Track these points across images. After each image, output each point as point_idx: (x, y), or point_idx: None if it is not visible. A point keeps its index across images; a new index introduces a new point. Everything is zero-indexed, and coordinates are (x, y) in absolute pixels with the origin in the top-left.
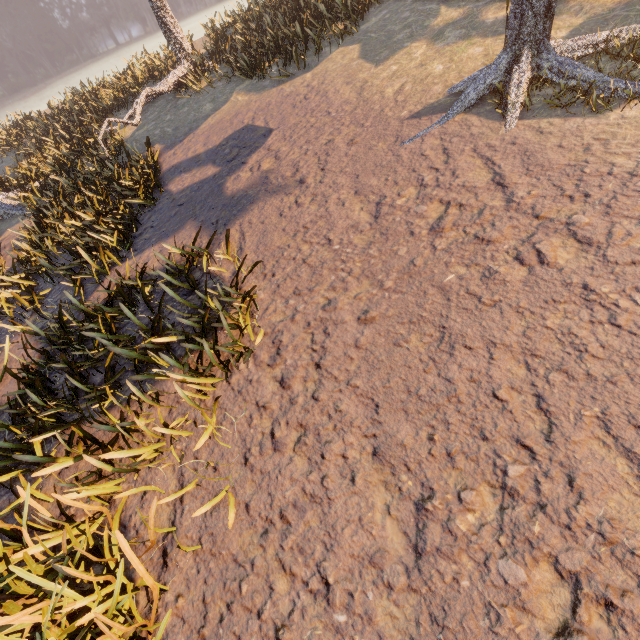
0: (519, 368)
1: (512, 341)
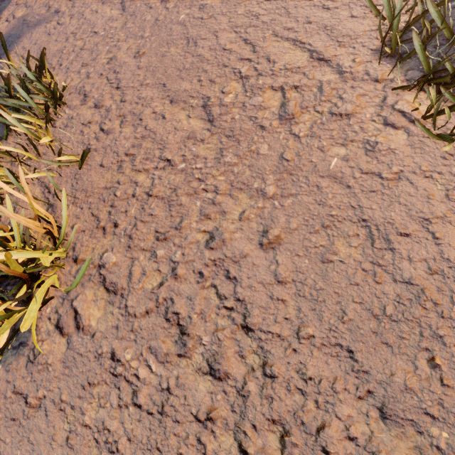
0: (232, 35)
1: (225, 27)
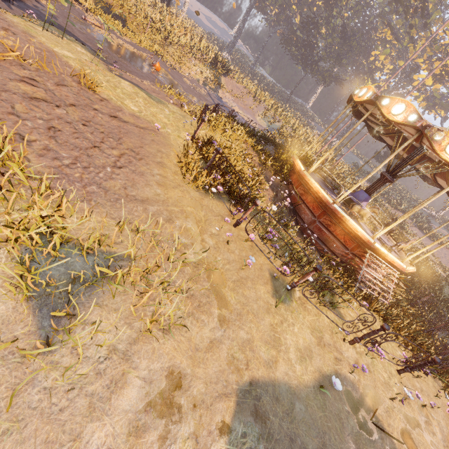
0: None
1: None
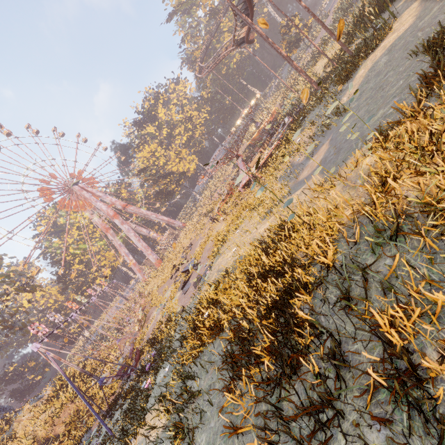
0: None
1: None
